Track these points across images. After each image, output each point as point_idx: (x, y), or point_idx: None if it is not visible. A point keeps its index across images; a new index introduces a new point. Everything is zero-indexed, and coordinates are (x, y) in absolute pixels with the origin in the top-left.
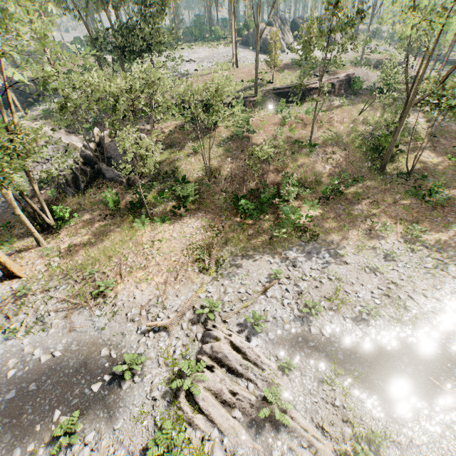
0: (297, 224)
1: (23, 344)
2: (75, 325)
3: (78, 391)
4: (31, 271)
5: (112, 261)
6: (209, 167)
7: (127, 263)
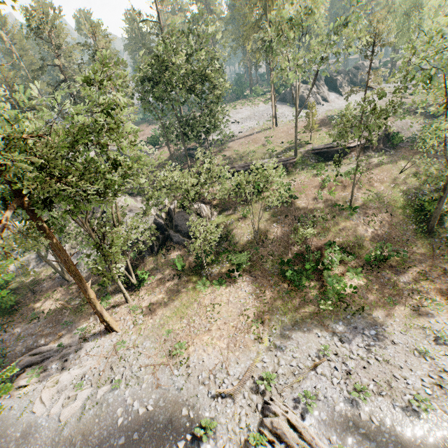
0: (342, 295)
1: (125, 395)
2: (160, 383)
3: (168, 445)
4: (123, 327)
5: (183, 322)
6: (257, 234)
7: (194, 326)
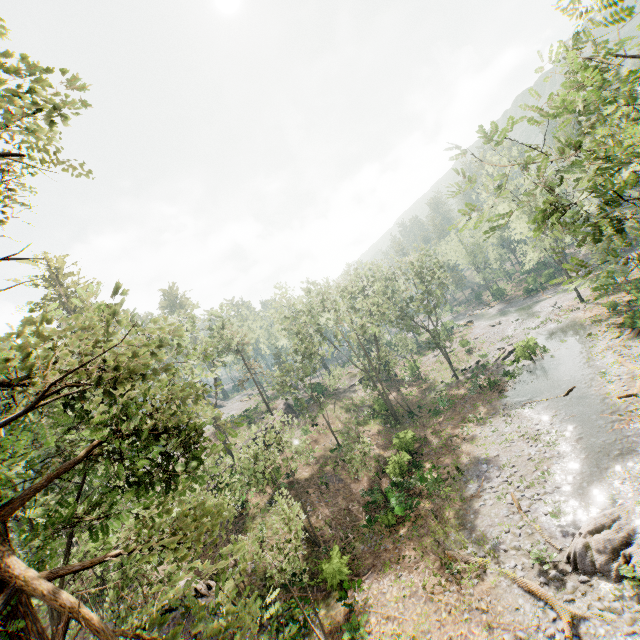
0: (439, 477)
1: None
2: None
3: None
4: None
5: None
6: (310, 525)
7: None
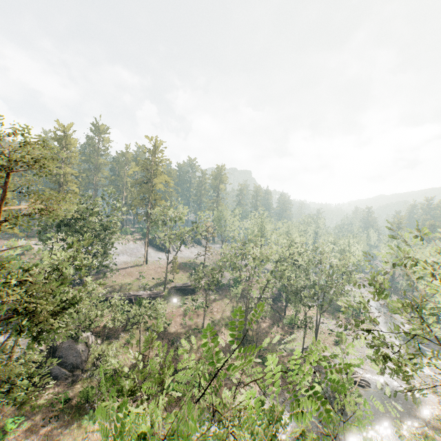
0: None
1: None
2: None
3: None
4: None
5: None
6: (143, 356)
7: None
